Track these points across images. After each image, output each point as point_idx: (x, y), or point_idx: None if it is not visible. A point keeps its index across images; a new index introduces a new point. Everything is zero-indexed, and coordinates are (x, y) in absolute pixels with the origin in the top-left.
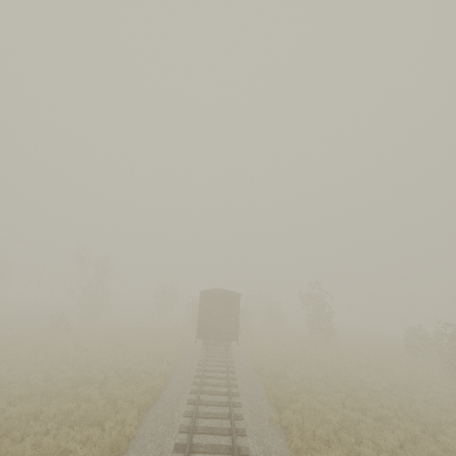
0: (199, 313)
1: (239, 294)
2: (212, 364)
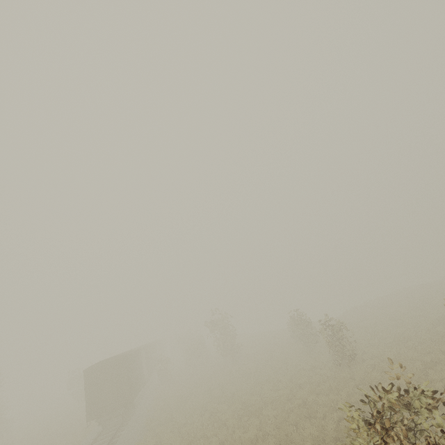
0: (85, 393)
1: (124, 357)
2: (98, 443)
